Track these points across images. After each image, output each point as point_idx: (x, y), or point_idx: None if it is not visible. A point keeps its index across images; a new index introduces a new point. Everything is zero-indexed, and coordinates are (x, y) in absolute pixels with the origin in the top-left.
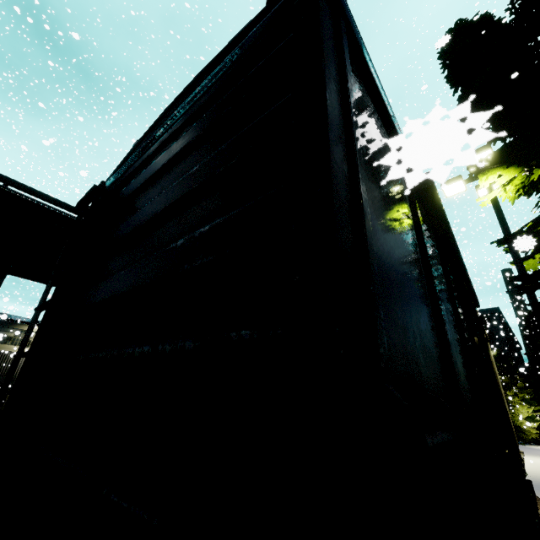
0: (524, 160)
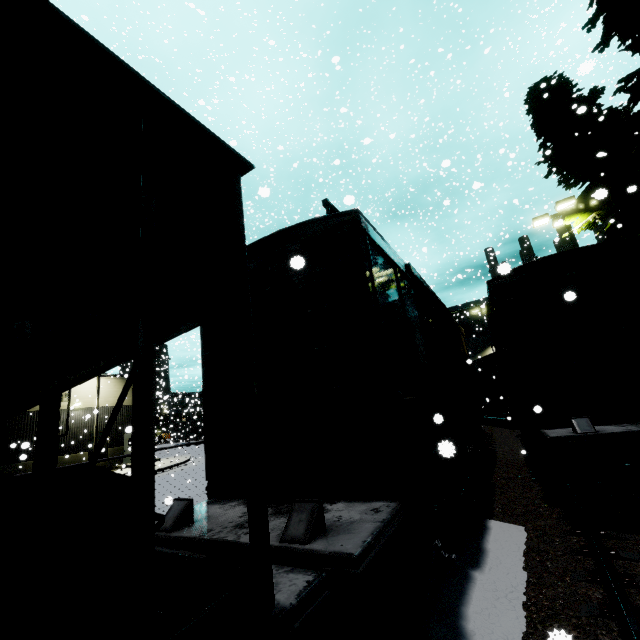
0: (594, 209)
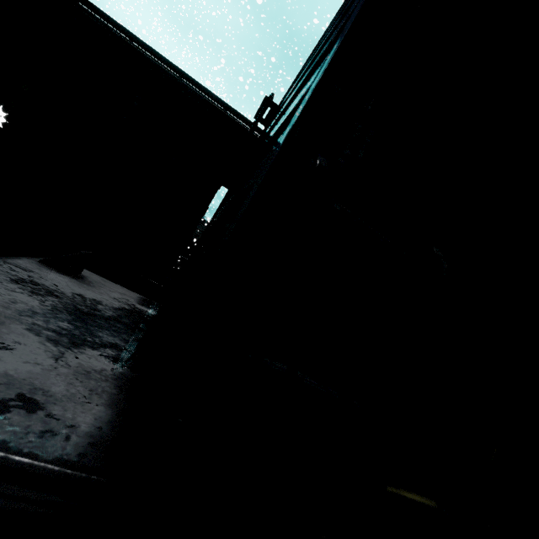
0: None
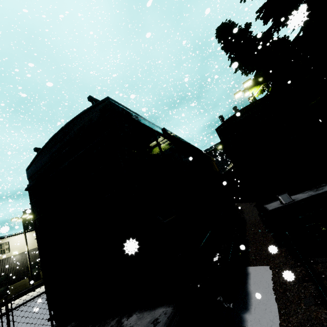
0: (261, 82)
